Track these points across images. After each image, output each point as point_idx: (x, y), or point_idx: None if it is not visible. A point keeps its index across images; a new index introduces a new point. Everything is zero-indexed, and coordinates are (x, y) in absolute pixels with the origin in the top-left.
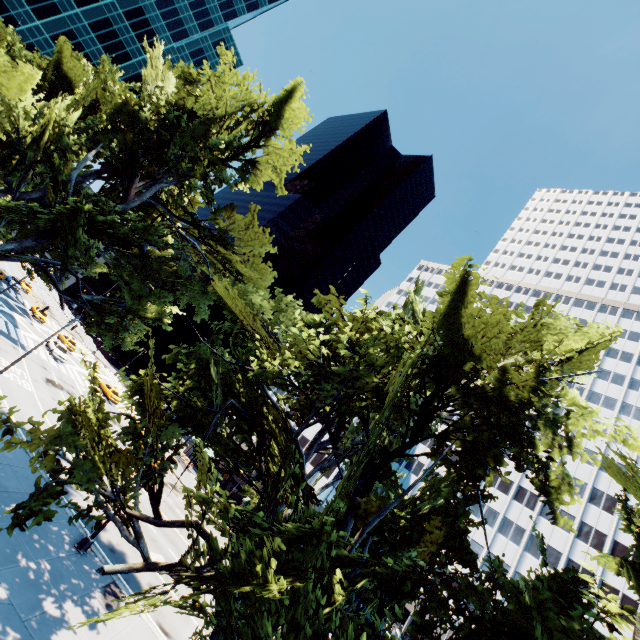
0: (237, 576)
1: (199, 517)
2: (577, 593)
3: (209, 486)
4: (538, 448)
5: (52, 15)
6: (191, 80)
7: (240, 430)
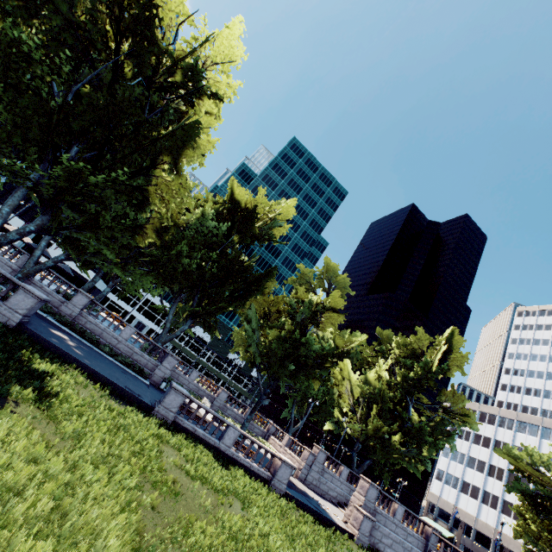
0: None
1: None
2: None
3: None
4: None
5: None
6: (407, 344)
7: None
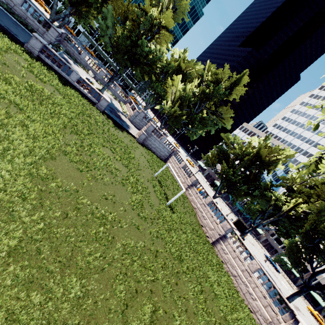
0: (227, 173)
1: (223, 168)
2: (271, 186)
3: (224, 165)
4: (271, 168)
5: None
6: (216, 74)
7: (225, 160)
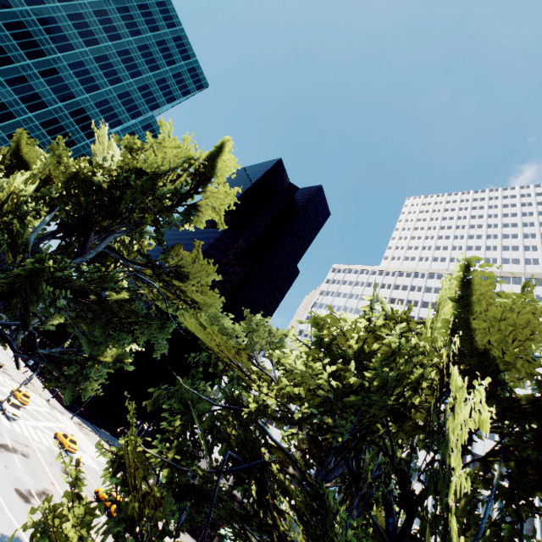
0: None
1: None
2: None
3: None
4: None
5: (8, 120)
6: (135, 148)
7: (237, 482)
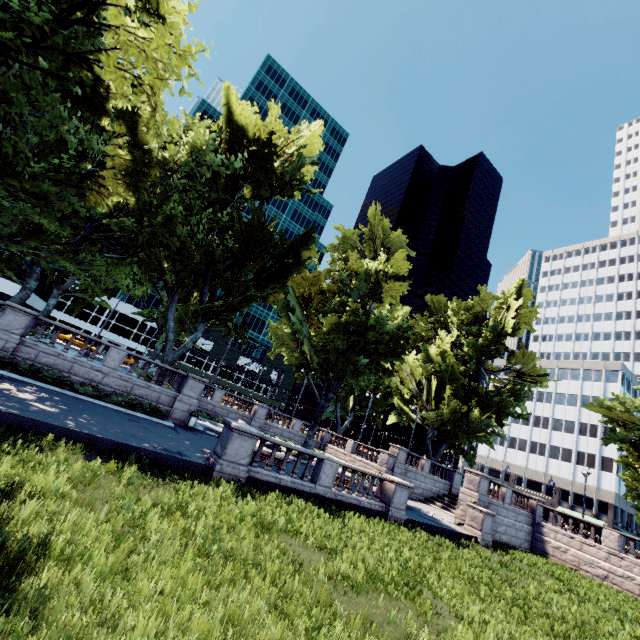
0: None
1: None
2: None
3: None
4: None
5: None
6: (469, 308)
7: None
